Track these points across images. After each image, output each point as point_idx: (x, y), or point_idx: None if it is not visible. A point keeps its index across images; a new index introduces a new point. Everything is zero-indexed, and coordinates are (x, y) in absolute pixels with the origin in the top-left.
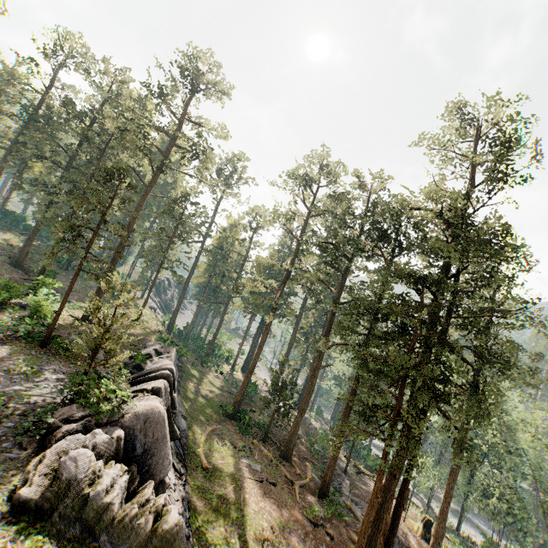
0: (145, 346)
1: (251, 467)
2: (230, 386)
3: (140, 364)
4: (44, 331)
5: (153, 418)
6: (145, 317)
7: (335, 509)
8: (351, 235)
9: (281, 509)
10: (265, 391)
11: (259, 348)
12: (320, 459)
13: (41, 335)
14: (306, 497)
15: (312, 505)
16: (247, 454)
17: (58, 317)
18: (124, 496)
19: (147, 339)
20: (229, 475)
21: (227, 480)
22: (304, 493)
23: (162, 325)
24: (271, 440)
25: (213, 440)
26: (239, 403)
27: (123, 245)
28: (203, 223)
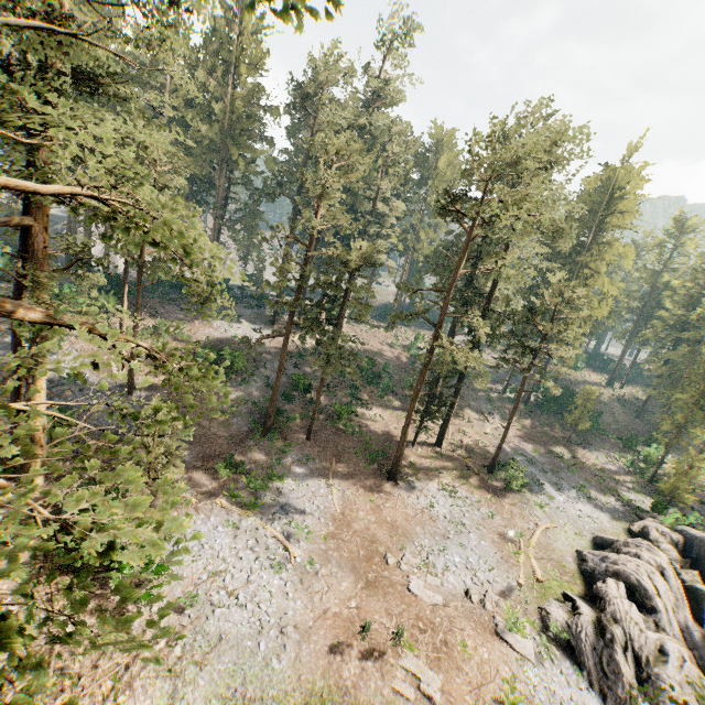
0: None
1: None
2: None
3: None
4: (649, 473)
5: (703, 542)
6: None
7: None
8: None
9: None
10: None
11: None
12: None
13: (647, 475)
14: None
15: None
16: None
17: (658, 466)
18: (675, 563)
19: None
20: None
21: None
22: None
23: None
24: None
25: None
26: None
27: None
28: None
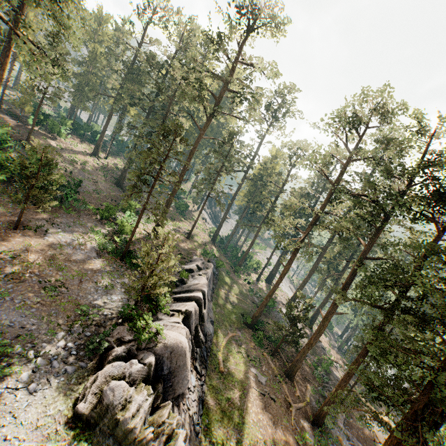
0: (191, 259)
1: (257, 378)
2: (254, 295)
3: (184, 279)
4: (123, 248)
5: (177, 351)
6: (197, 228)
7: (325, 443)
8: (398, 194)
9: (275, 426)
10: (283, 304)
11: (279, 279)
12: (321, 382)
13: (121, 251)
14: (300, 421)
15: (304, 432)
16: (257, 364)
17: (130, 241)
18: (148, 412)
19: (194, 252)
20: (238, 381)
21: (236, 386)
22: (299, 416)
23: (209, 235)
24: (279, 355)
25: (231, 345)
26: (257, 318)
27: (180, 180)
28: (247, 156)
